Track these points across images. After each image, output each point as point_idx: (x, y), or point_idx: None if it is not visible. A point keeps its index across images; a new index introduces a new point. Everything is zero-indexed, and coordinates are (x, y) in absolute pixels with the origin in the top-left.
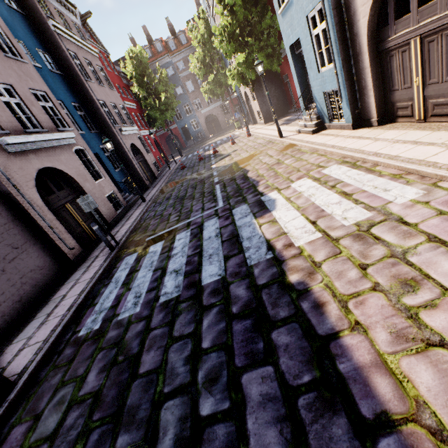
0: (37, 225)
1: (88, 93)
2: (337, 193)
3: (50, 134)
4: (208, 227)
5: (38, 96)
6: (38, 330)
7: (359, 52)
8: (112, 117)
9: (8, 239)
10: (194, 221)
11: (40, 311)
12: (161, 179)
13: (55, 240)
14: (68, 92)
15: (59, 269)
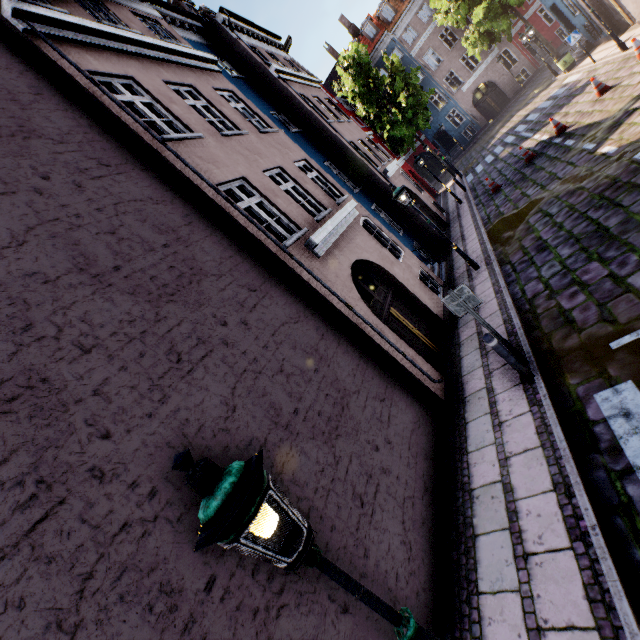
0: (385, 356)
1: (335, 139)
2: None
3: (338, 213)
4: None
5: (302, 169)
6: (529, 578)
7: None
8: (367, 159)
9: (369, 388)
10: None
11: (471, 512)
12: (461, 224)
13: (413, 373)
14: (315, 151)
15: (433, 420)
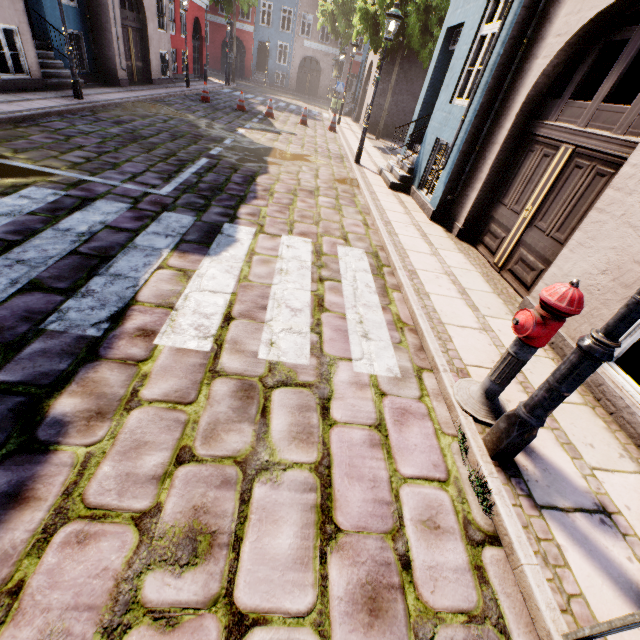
0: None
1: None
2: (313, 294)
3: None
4: (95, 210)
5: None
6: None
7: (507, 110)
8: None
9: None
10: (93, 186)
11: None
12: (154, 89)
13: None
14: None
15: None
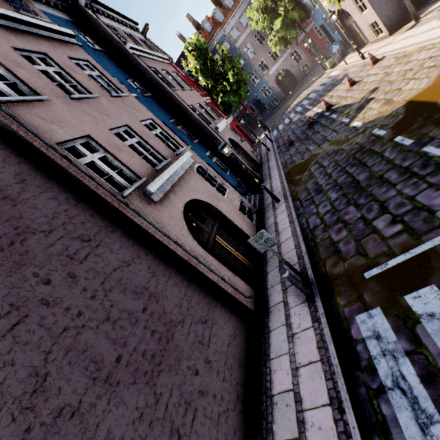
0: (209, 281)
1: (178, 103)
2: None
3: (175, 163)
4: None
5: (148, 126)
6: None
7: None
8: (203, 118)
9: (194, 313)
10: None
11: (271, 418)
12: (269, 166)
13: (230, 292)
14: (163, 111)
15: (246, 328)
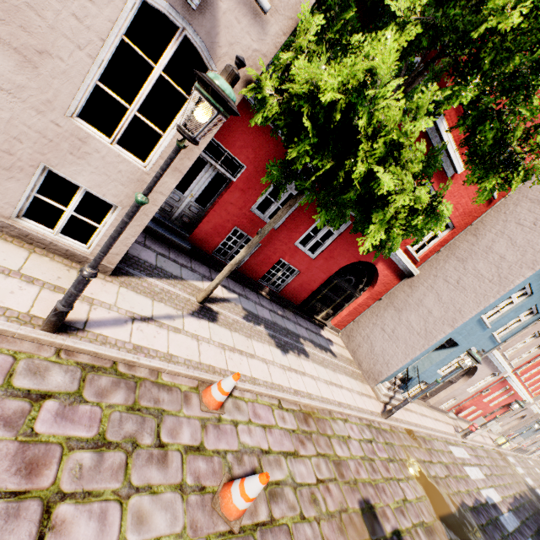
0: None
1: None
2: (471, 466)
3: None
4: None
5: None
6: None
7: None
8: None
9: None
10: None
11: None
12: None
13: None
14: None
15: None
